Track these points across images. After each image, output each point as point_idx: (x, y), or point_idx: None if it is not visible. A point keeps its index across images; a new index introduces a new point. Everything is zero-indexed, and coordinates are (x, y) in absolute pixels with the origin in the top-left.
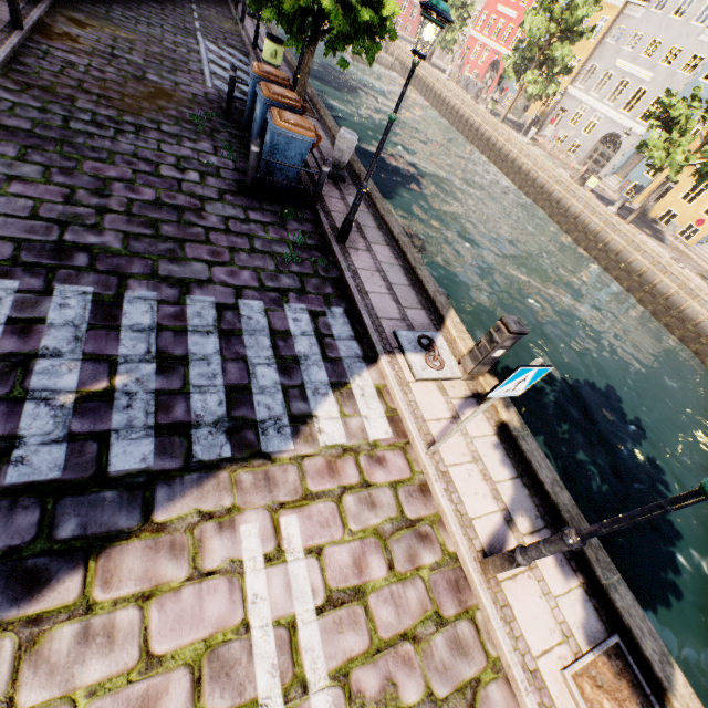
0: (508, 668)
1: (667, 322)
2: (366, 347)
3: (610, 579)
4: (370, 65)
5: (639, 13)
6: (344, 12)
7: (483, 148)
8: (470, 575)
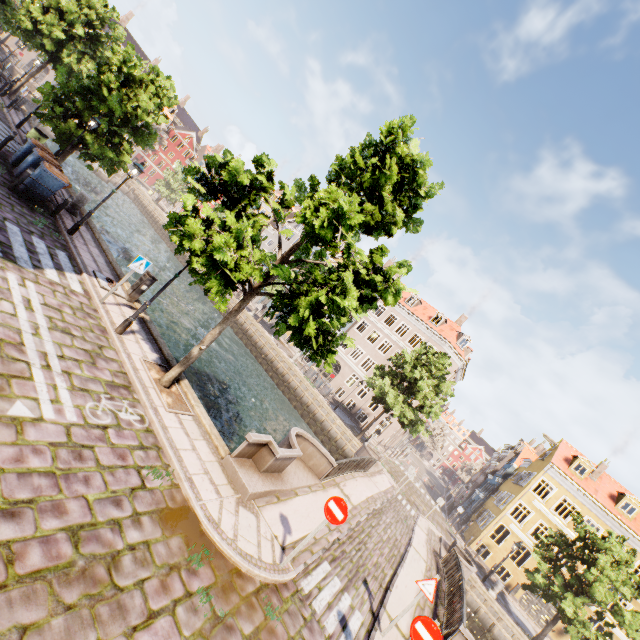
0: (118, 349)
1: (272, 375)
2: (77, 269)
3: (171, 359)
4: (108, 176)
5: (273, 232)
6: (99, 147)
7: (185, 264)
8: (110, 330)
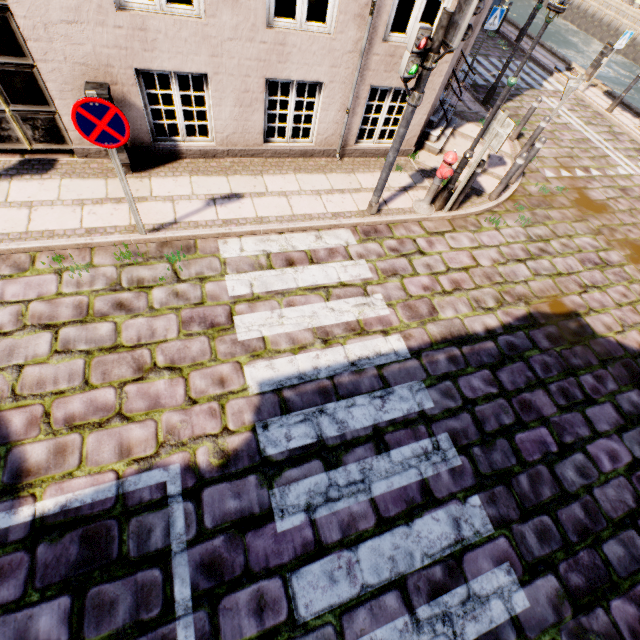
0: (618, 125)
1: None
2: (546, 73)
3: None
4: None
5: None
6: None
7: None
8: (603, 113)
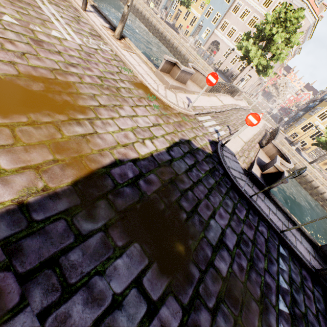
0: (87, 19)
1: (177, 57)
2: None
3: (116, 27)
4: None
5: None
6: None
7: None
8: (79, 9)
